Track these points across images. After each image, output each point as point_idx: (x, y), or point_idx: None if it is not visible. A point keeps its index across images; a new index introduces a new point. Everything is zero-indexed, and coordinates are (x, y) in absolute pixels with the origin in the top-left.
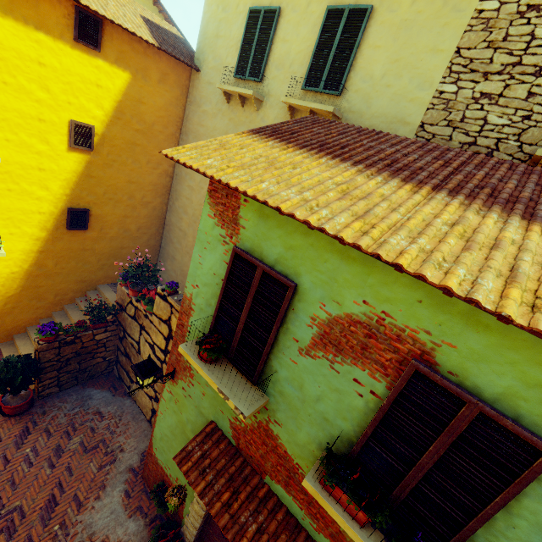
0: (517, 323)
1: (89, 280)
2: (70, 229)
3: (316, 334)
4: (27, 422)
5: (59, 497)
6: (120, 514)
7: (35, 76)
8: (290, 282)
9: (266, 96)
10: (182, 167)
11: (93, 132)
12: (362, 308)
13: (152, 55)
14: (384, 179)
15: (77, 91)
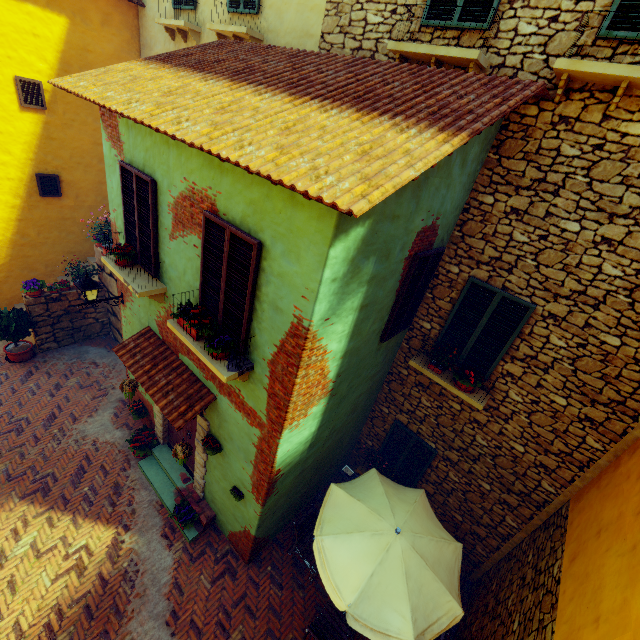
0: (187, 143)
1: (77, 252)
2: (43, 196)
3: (173, 219)
4: (30, 367)
5: (58, 414)
6: (109, 426)
7: None
8: (148, 178)
9: (202, 27)
10: None
11: (42, 88)
12: (185, 184)
13: None
14: (217, 81)
15: (14, 44)
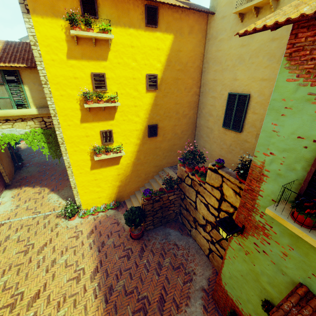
0: None
1: (159, 165)
2: (149, 137)
3: None
4: (142, 244)
5: (165, 297)
6: None
7: (130, 55)
8: None
9: None
10: (205, 85)
11: (157, 78)
12: None
13: (184, 17)
14: None
15: (148, 56)
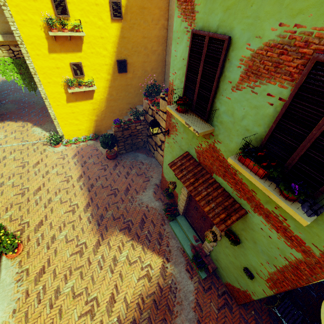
0: None
1: (132, 103)
2: (119, 72)
3: (243, 71)
4: (116, 162)
5: (130, 188)
6: (152, 199)
7: None
8: (225, 36)
9: None
10: (172, 18)
11: (121, 5)
12: (278, 31)
13: None
14: None
15: None
